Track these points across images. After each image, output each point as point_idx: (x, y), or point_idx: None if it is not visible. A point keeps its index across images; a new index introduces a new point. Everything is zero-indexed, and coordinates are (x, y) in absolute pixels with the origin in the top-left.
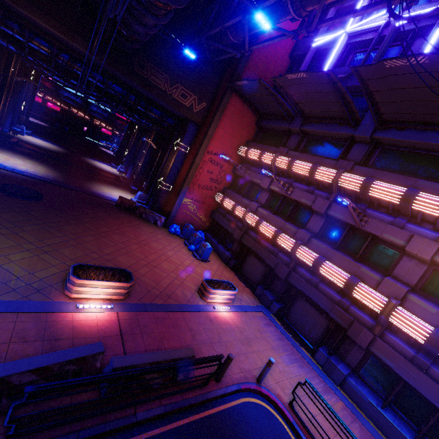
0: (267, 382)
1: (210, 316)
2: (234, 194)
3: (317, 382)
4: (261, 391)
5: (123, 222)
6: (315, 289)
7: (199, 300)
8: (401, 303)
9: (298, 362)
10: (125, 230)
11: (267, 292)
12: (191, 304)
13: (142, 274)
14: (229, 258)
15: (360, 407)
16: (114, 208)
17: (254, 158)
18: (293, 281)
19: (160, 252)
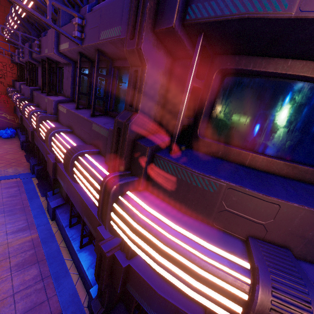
0: None
1: None
2: (16, 82)
3: (19, 224)
4: None
5: None
6: (40, 140)
7: None
8: (53, 117)
9: (10, 212)
10: None
11: (33, 160)
12: None
13: None
14: (22, 143)
15: (61, 233)
16: None
17: (10, 37)
18: (35, 140)
19: None
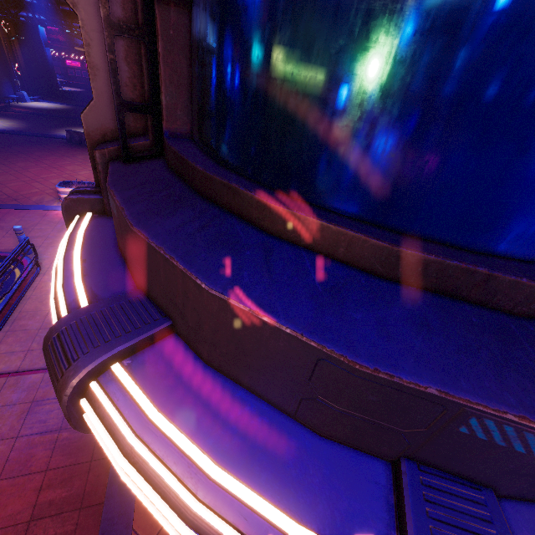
0: (40, 255)
1: (51, 213)
2: None
3: None
4: (19, 259)
5: (55, 153)
6: None
7: (57, 203)
8: None
9: None
10: (45, 159)
11: None
12: (39, 205)
13: (8, 186)
14: None
15: None
16: (62, 145)
17: None
18: None
19: (68, 172)
